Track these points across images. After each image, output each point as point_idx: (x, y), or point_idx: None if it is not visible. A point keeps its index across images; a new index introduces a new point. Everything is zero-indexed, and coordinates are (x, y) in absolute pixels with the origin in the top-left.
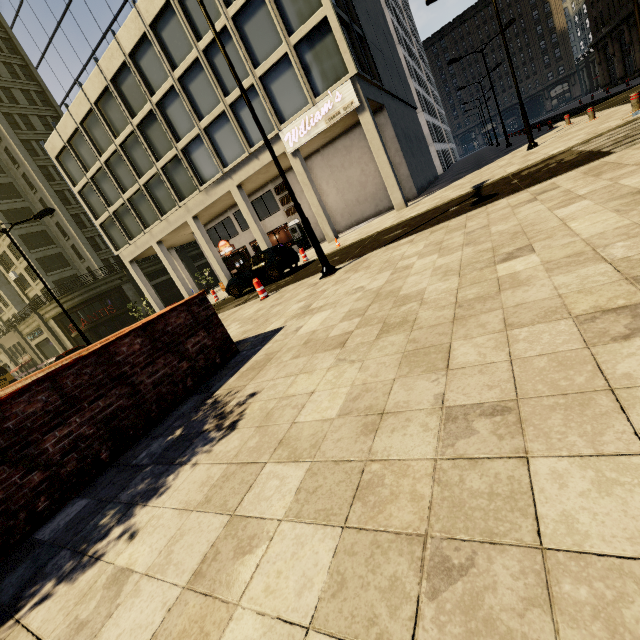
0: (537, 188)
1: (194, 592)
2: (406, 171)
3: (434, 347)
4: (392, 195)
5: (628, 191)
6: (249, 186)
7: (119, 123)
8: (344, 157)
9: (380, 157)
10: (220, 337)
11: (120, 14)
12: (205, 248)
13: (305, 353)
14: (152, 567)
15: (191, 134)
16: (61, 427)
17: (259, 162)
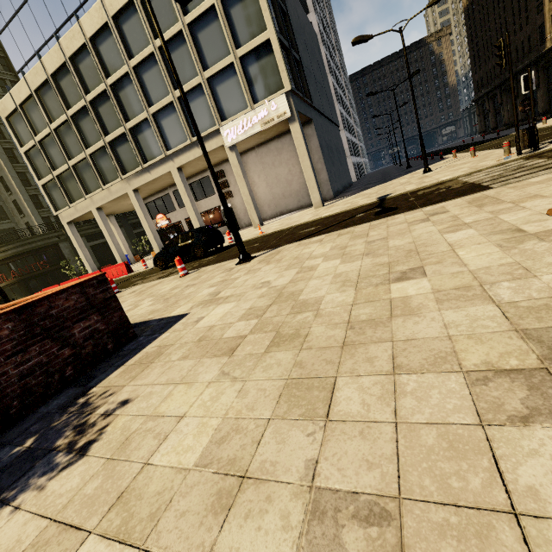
0: (430, 209)
1: None
2: (326, 176)
3: (318, 380)
4: (312, 195)
5: (508, 227)
6: (189, 170)
7: (73, 97)
8: (275, 157)
9: (305, 161)
10: (117, 321)
11: (87, 3)
12: (142, 219)
13: (194, 354)
14: None
15: (140, 117)
16: None
17: (199, 150)
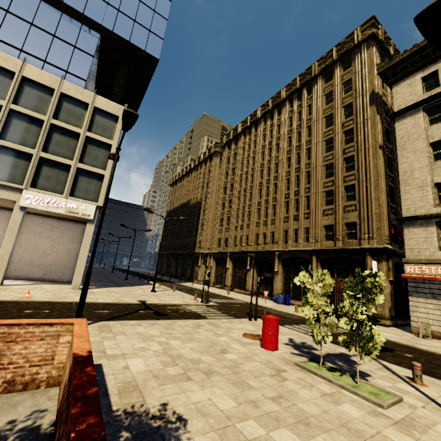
0: (193, 321)
1: None
2: None
3: (241, 381)
4: (76, 277)
5: (236, 339)
6: None
7: None
8: (46, 230)
9: (84, 251)
10: None
11: None
12: None
13: (168, 382)
14: None
15: None
16: None
17: None
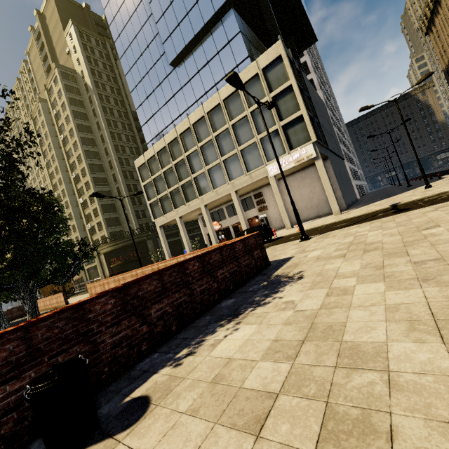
0: (436, 206)
1: (331, 297)
2: (340, 193)
3: (398, 252)
4: (332, 206)
5: None
6: (240, 192)
7: (177, 154)
8: (300, 182)
9: (326, 184)
10: (264, 254)
11: (191, 107)
12: (207, 224)
13: (321, 260)
14: (303, 298)
15: (215, 162)
16: (221, 269)
17: (251, 180)
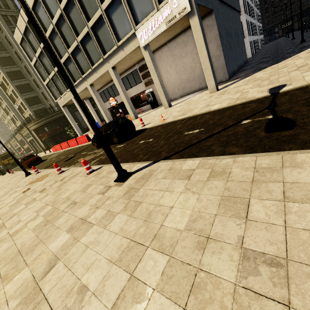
0: None
1: None
2: (223, 61)
3: None
4: (208, 81)
5: None
6: (122, 67)
7: (46, 22)
8: (182, 49)
9: (202, 53)
10: None
11: None
12: (97, 103)
13: None
14: None
15: (84, 31)
16: None
17: (124, 52)
